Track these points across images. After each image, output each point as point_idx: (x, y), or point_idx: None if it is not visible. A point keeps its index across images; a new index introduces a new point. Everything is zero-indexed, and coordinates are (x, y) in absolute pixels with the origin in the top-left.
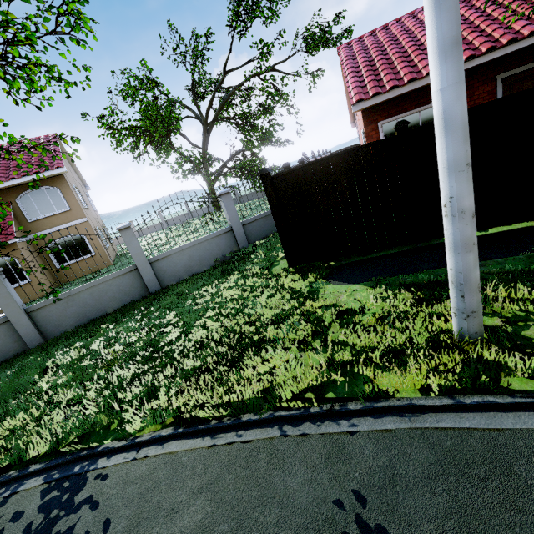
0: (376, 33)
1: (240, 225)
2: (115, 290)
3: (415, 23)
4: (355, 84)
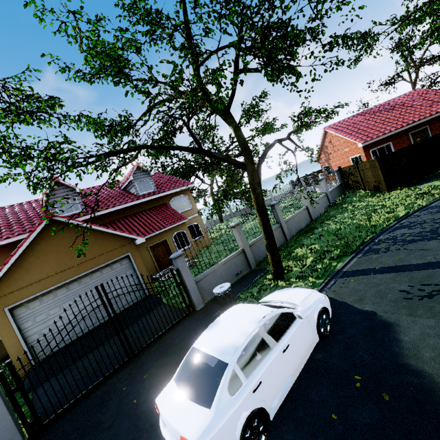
0: (342, 122)
1: (329, 193)
2: (303, 217)
3: (361, 119)
4: (356, 137)
